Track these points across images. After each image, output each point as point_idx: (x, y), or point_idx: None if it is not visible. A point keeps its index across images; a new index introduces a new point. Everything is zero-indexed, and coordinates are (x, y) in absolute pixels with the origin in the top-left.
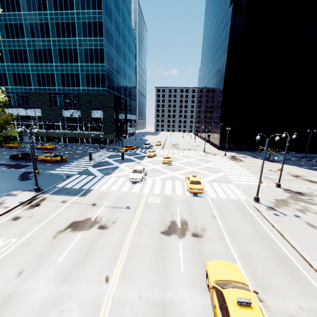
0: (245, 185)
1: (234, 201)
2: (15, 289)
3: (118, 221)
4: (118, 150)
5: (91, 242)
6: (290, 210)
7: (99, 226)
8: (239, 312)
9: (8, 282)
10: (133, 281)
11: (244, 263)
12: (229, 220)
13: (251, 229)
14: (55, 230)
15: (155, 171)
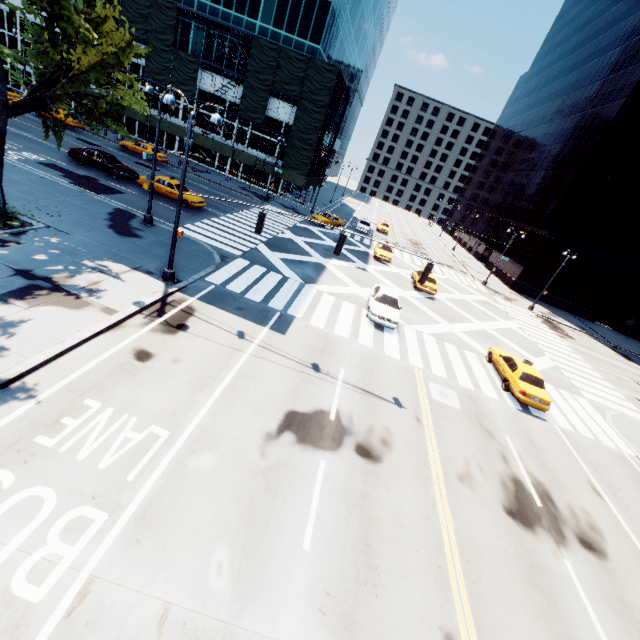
0: (613, 413)
1: (613, 454)
2: (227, 634)
3: (393, 443)
4: (304, 216)
5: (361, 500)
6: None
7: (356, 446)
8: None
9: (196, 596)
10: None
11: None
12: (633, 514)
13: None
14: (255, 428)
15: (409, 307)
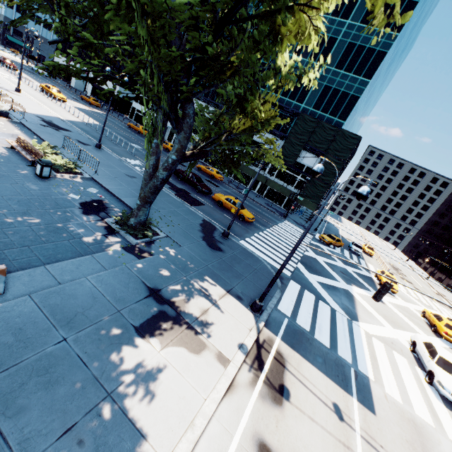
0: None
1: None
2: None
3: None
4: (312, 233)
5: None
6: None
7: None
8: None
9: None
10: None
11: None
12: None
13: None
14: None
15: None
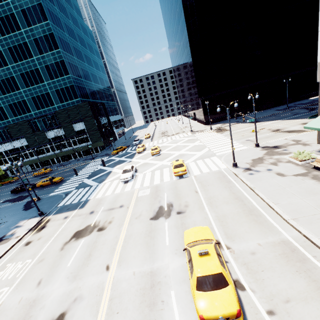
0: (227, 154)
1: (215, 172)
2: (37, 295)
3: (113, 220)
4: (110, 154)
5: (93, 244)
6: (264, 166)
7: (98, 229)
8: (200, 260)
9: (31, 292)
10: (128, 263)
11: (218, 224)
12: (209, 191)
13: (227, 193)
14: (61, 243)
15: (145, 165)
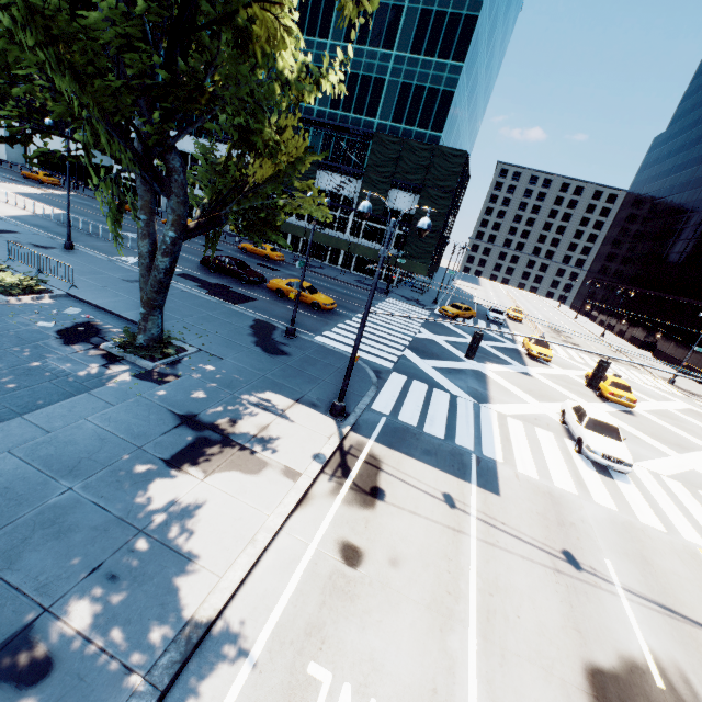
0: None
1: None
2: None
3: None
4: (430, 308)
5: None
6: None
7: None
8: None
9: None
10: None
11: None
12: None
13: None
14: None
15: None
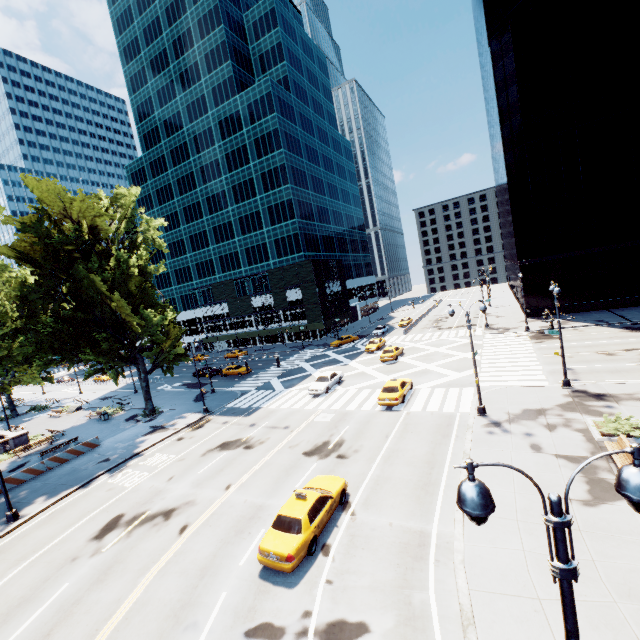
0: (494, 389)
1: (442, 415)
2: (165, 488)
3: (266, 442)
4: (329, 346)
5: (231, 460)
6: (529, 425)
7: (245, 446)
8: (293, 501)
9: (162, 483)
10: (248, 490)
11: (371, 485)
12: (403, 441)
13: (425, 451)
14: (206, 449)
15: (359, 376)
